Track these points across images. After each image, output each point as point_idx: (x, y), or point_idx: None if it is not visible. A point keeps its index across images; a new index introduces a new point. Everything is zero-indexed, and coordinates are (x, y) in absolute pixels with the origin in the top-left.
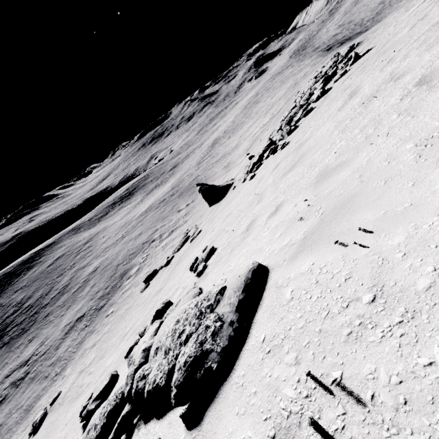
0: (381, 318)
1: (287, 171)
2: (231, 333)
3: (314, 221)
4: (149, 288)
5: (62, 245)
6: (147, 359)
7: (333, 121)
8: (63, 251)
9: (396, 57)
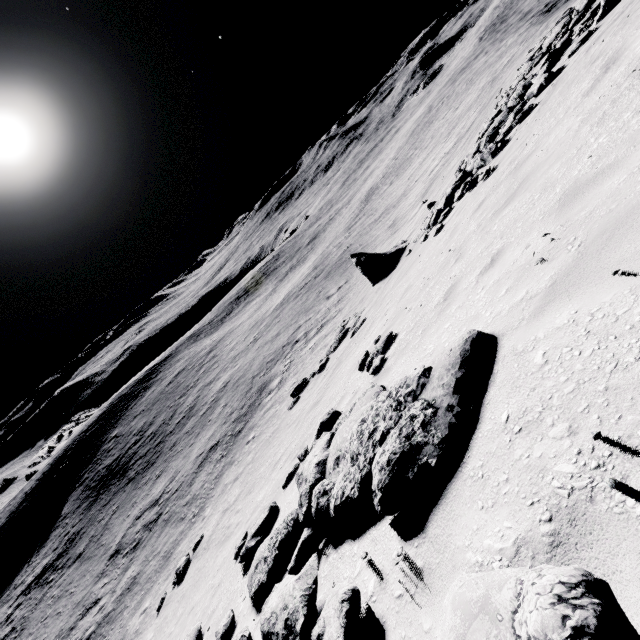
0: None
1: (501, 206)
2: (451, 419)
3: (567, 259)
4: (300, 403)
5: (181, 358)
6: (323, 475)
7: (576, 114)
8: (183, 365)
9: None
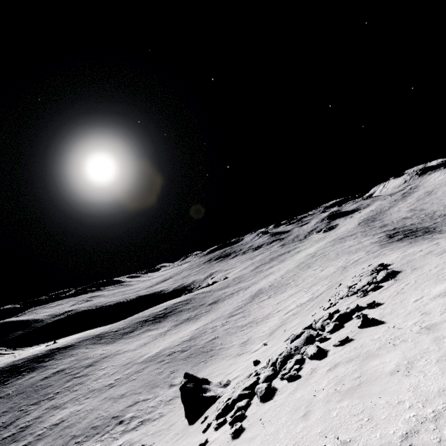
0: None
1: None
2: None
3: None
4: None
5: (75, 354)
6: None
7: None
8: (68, 363)
9: None
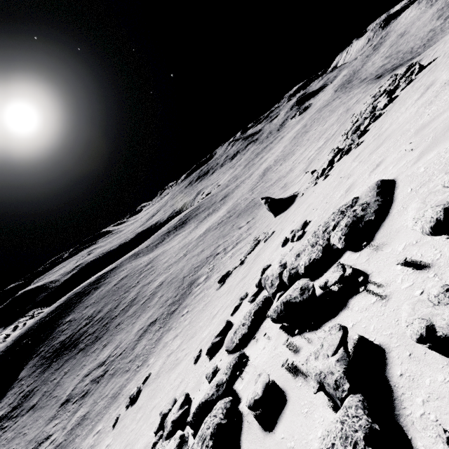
0: None
1: (374, 150)
2: (378, 203)
3: (426, 143)
4: (227, 284)
5: (124, 269)
6: (286, 269)
7: (413, 107)
8: (126, 273)
9: None
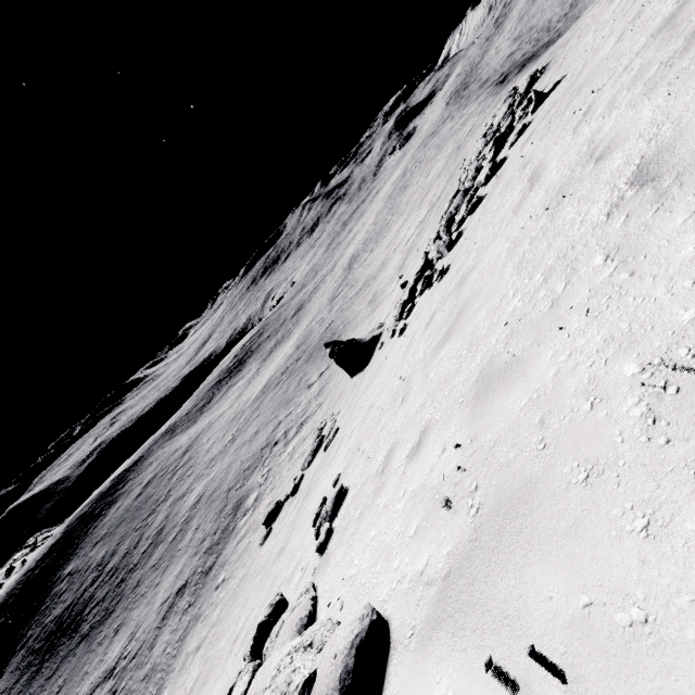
0: None
1: (442, 338)
2: None
3: (464, 528)
4: (271, 539)
5: (153, 461)
6: None
7: (506, 235)
8: (154, 470)
9: (596, 106)
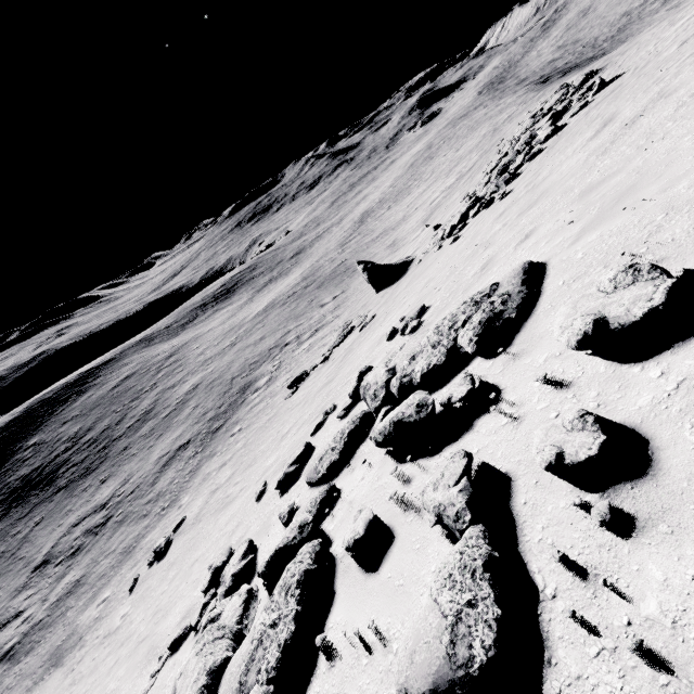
0: (673, 217)
1: (525, 210)
2: (523, 296)
3: (590, 217)
4: (302, 390)
5: (129, 362)
6: (395, 375)
7: (583, 151)
8: (132, 369)
9: (664, 77)
